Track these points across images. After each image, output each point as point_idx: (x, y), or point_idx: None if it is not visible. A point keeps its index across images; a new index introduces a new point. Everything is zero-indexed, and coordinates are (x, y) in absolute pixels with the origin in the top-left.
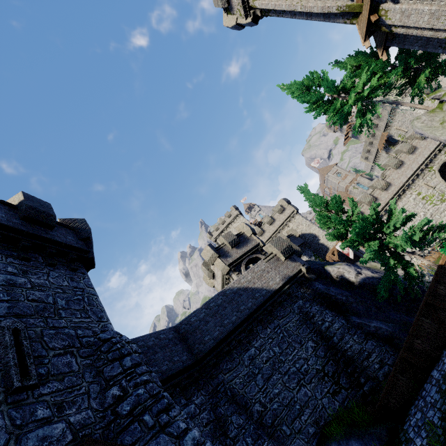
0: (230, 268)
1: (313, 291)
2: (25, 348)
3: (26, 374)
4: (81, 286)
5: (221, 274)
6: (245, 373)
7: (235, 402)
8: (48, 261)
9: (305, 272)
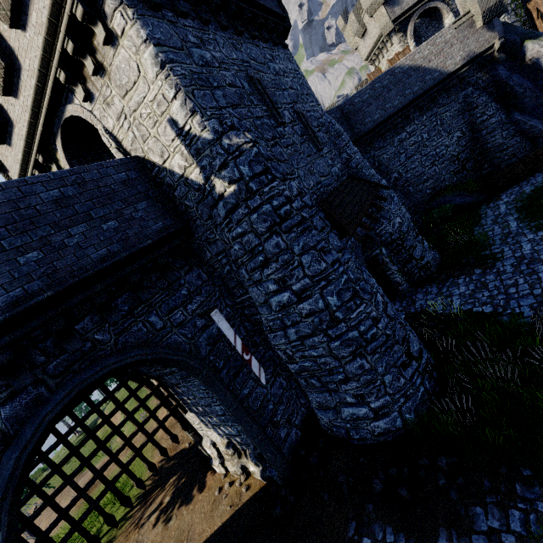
0: (394, 27)
1: (490, 78)
2: (310, 126)
3: (318, 142)
4: (296, 68)
5: (377, 33)
6: (392, 152)
7: (380, 170)
8: (274, 41)
9: (496, 50)
